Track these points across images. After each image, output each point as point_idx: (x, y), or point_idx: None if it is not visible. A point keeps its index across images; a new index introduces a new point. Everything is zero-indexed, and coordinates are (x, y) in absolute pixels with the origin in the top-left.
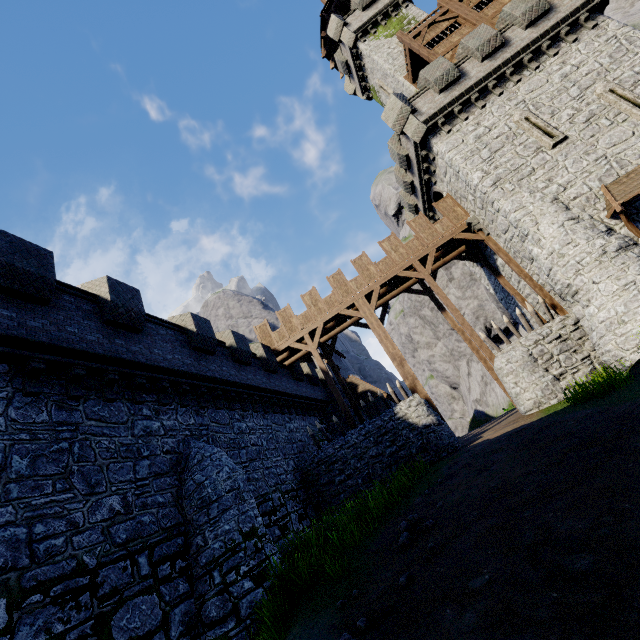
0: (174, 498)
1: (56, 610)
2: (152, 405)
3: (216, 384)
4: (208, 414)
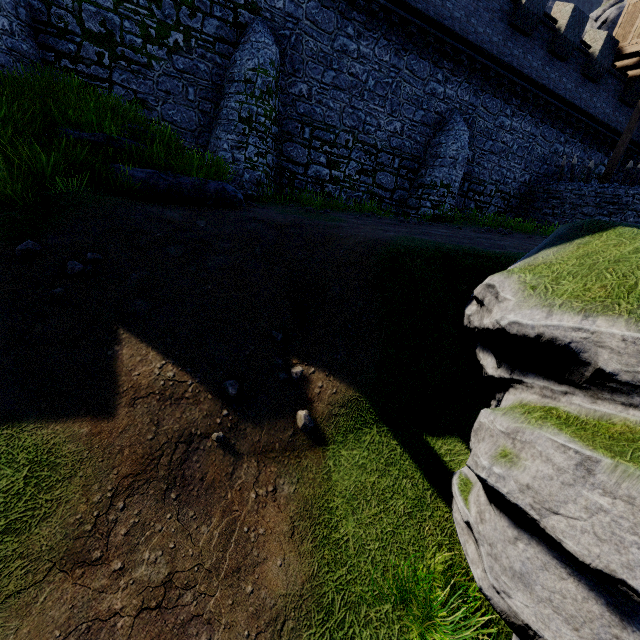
0: (425, 143)
1: (363, 155)
2: (446, 73)
3: (508, 72)
4: (483, 98)
